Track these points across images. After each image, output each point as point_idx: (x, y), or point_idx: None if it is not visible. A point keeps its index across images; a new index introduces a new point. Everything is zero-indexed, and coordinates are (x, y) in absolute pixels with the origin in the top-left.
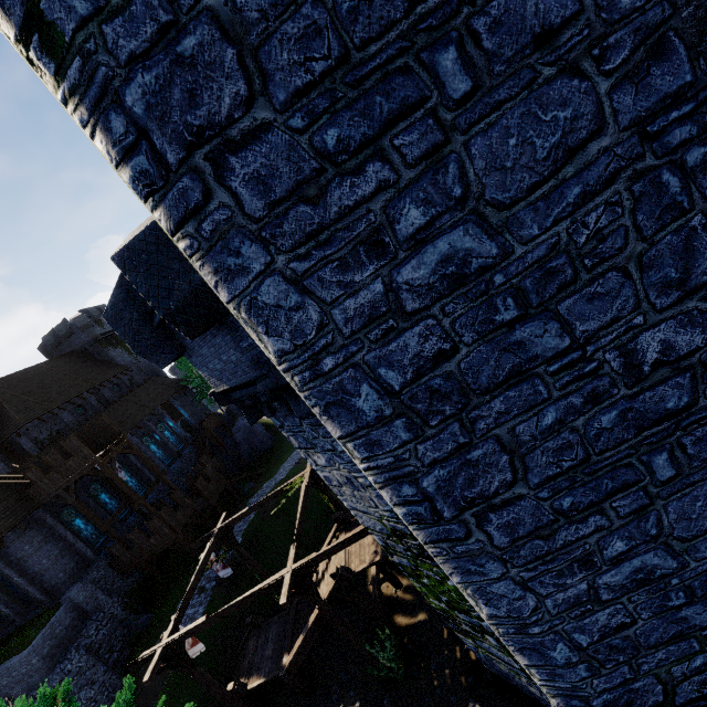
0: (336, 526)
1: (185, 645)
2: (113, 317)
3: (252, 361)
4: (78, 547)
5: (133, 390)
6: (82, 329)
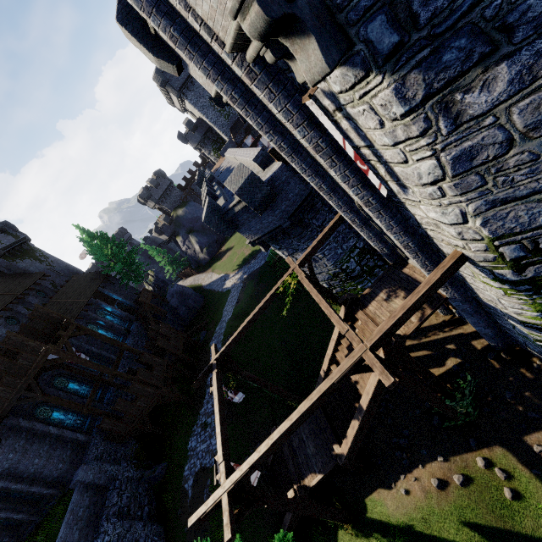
0: (345, 309)
1: (250, 480)
2: None
3: None
4: (67, 436)
5: (58, 291)
6: None
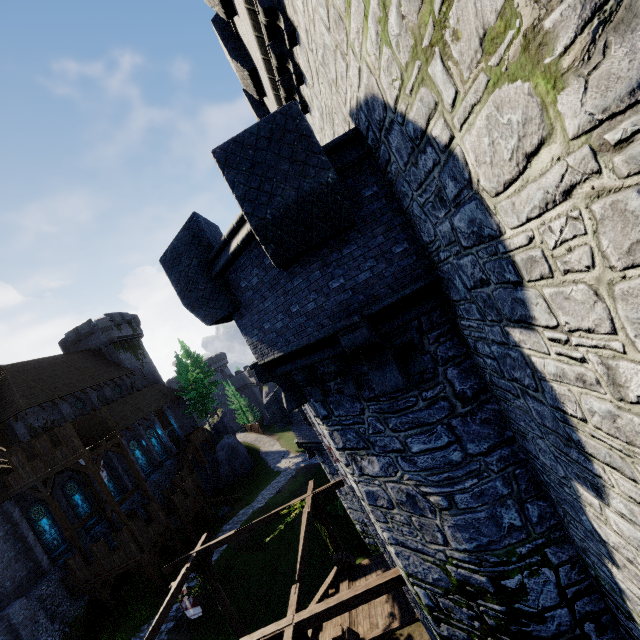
0: (336, 570)
1: None
2: (170, 261)
3: (339, 307)
4: (36, 552)
5: (132, 393)
6: (102, 330)
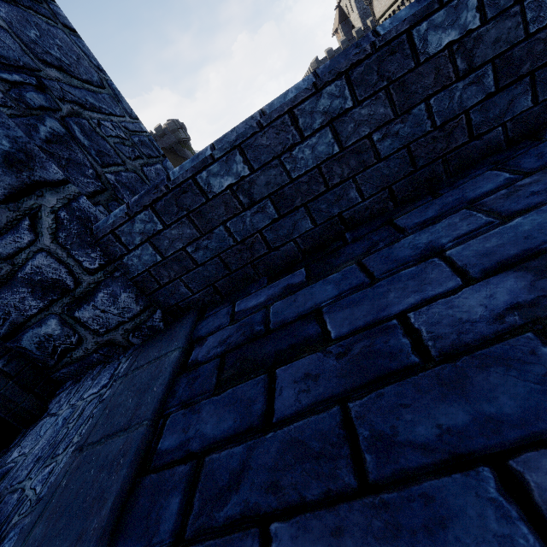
0: None
1: None
2: None
3: None
4: None
5: None
6: (172, 132)
